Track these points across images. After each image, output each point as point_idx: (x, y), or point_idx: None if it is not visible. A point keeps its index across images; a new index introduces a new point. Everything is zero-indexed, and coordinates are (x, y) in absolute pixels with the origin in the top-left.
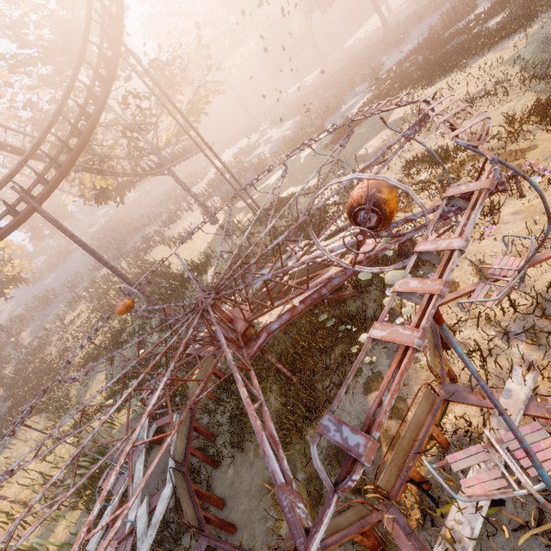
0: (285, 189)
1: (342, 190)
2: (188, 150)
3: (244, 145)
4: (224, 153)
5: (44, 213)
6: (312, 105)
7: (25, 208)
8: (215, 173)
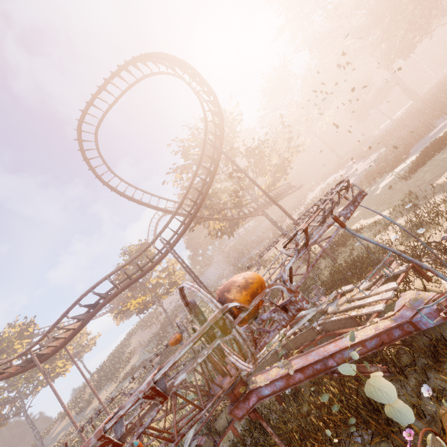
0: (356, 221)
1: (409, 226)
2: (279, 194)
3: (330, 181)
4: (315, 189)
5: (171, 253)
6: (399, 135)
7: (165, 250)
8: (305, 206)
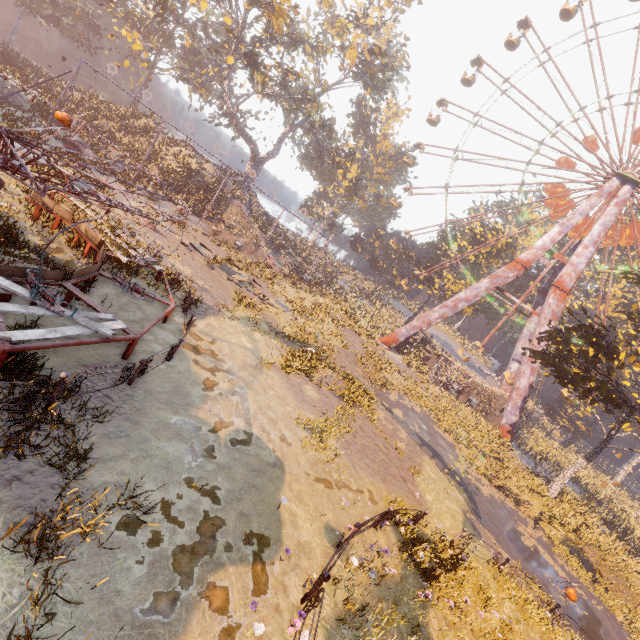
0: None
1: None
2: None
3: None
4: None
5: None
6: None
7: None
8: None
